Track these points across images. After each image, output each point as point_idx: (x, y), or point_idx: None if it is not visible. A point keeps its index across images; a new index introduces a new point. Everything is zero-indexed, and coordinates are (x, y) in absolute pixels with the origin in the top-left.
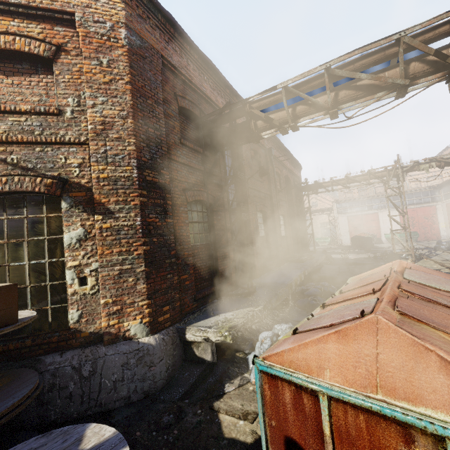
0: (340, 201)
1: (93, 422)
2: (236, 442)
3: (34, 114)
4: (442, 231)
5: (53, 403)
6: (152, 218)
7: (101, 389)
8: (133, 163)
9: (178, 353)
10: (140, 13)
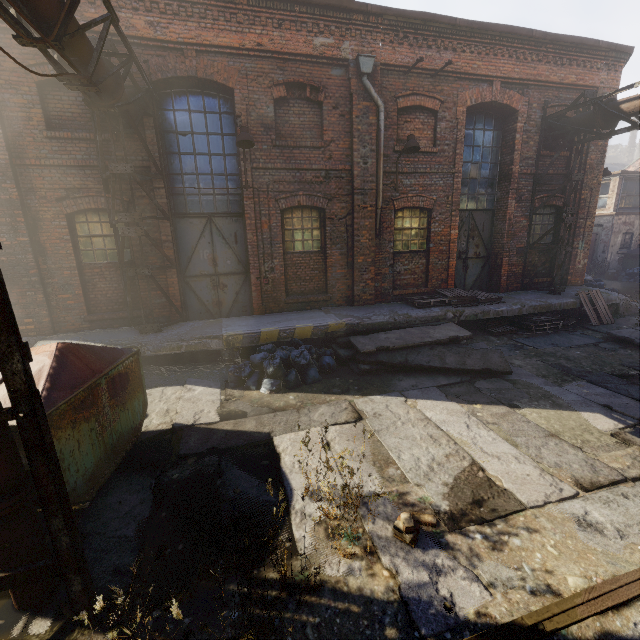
0: None
1: None
2: None
3: None
4: None
5: None
6: None
7: None
8: None
9: None
10: None
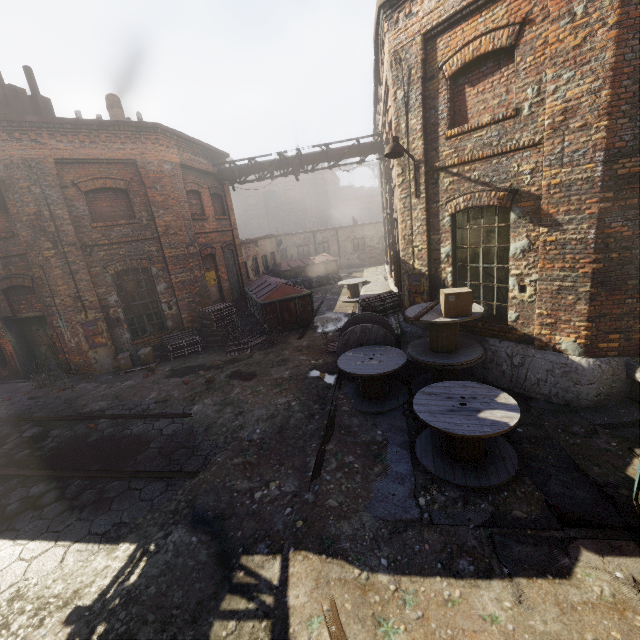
0: None
1: (516, 397)
2: (634, 482)
3: (493, 123)
4: None
5: (491, 371)
6: (616, 227)
7: (526, 379)
8: (598, 157)
9: (619, 387)
10: None
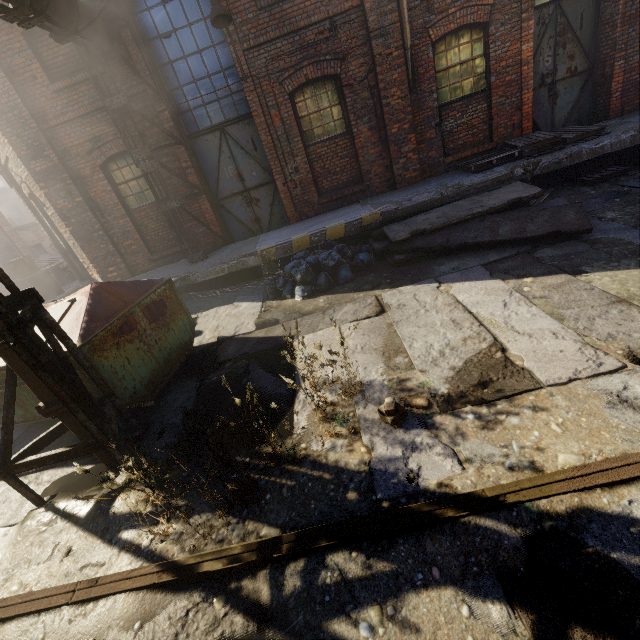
0: None
1: None
2: None
3: None
4: None
5: None
6: (62, 203)
7: None
8: (21, 162)
9: None
10: None
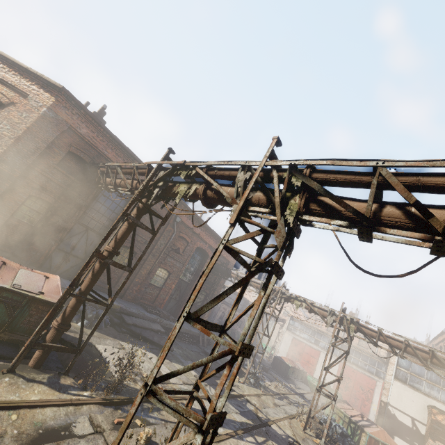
0: (295, 318)
1: None
2: None
3: None
4: (372, 415)
5: None
6: None
7: None
8: None
9: None
10: (67, 106)
